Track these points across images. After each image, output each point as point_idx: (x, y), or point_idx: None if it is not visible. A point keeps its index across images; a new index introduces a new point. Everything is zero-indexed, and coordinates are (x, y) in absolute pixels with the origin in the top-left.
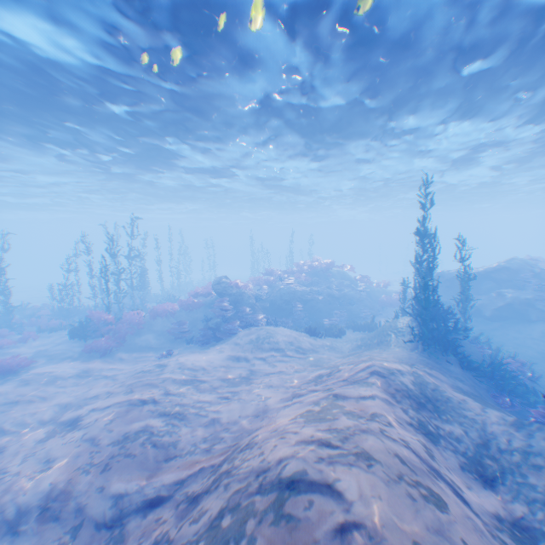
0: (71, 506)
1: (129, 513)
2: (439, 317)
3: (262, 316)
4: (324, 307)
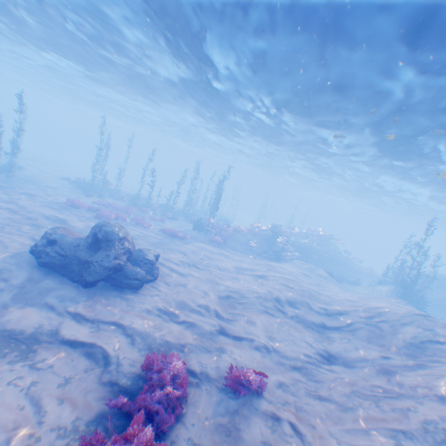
0: (308, 305)
1: (333, 313)
2: (414, 291)
3: (299, 255)
4: (324, 262)
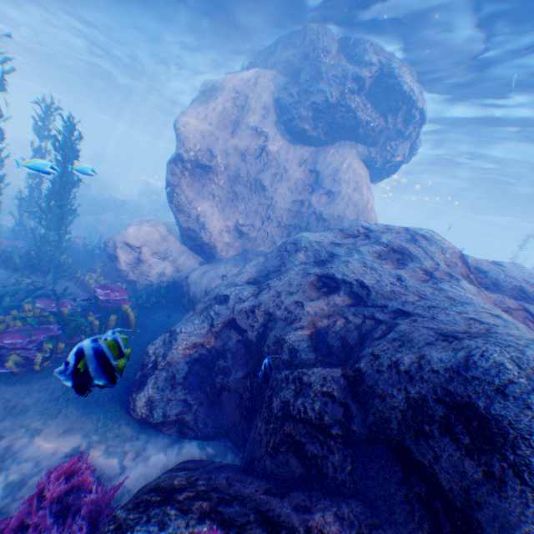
0: None
1: None
2: None
3: None
4: None
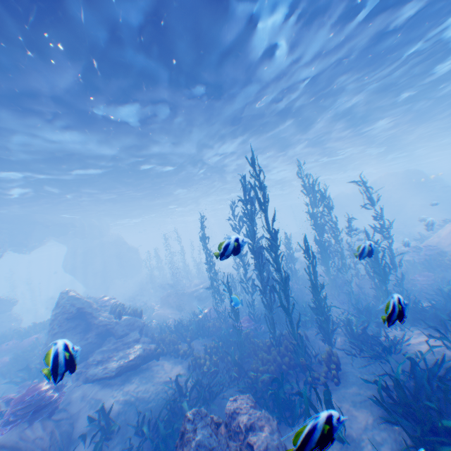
0: None
1: None
2: None
3: None
4: None
